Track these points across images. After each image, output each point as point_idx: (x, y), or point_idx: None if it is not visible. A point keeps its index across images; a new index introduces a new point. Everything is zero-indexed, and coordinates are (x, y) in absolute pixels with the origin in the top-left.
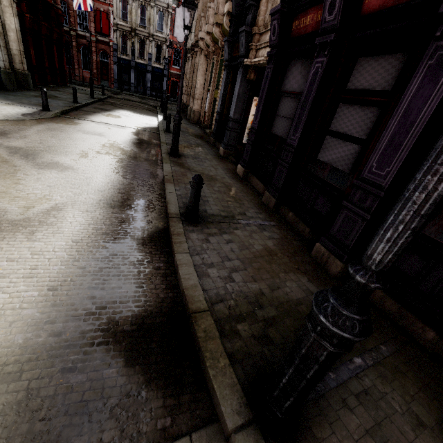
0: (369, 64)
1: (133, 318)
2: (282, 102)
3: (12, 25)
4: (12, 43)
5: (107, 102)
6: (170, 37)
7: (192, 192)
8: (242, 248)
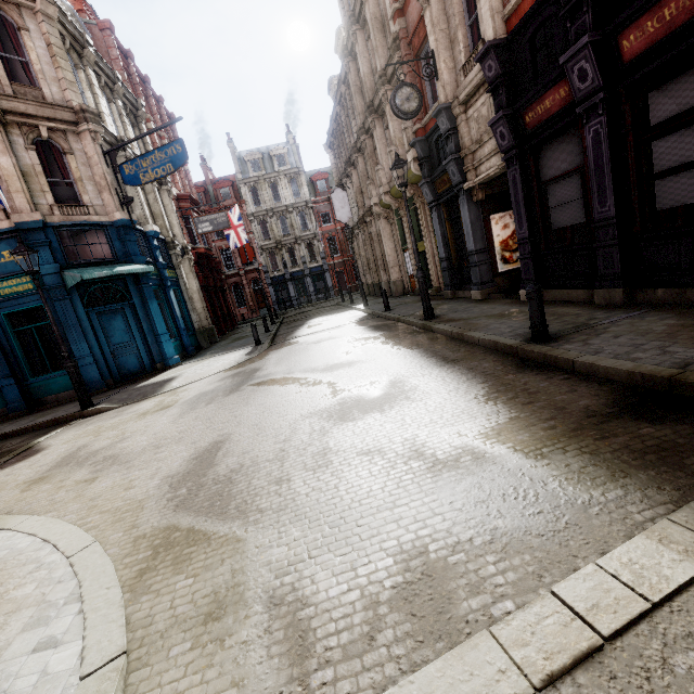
0: (668, 90)
1: (603, 405)
2: (552, 191)
3: (195, 288)
4: (196, 304)
5: (289, 321)
6: (318, 229)
7: (534, 305)
8: (642, 335)
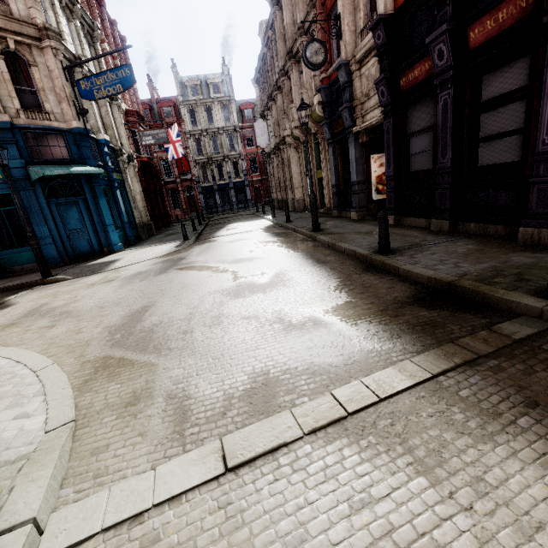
0: (495, 76)
1: (406, 297)
2: (413, 142)
3: (137, 190)
4: (138, 203)
5: (213, 224)
6: (243, 151)
7: (382, 226)
8: (449, 254)
